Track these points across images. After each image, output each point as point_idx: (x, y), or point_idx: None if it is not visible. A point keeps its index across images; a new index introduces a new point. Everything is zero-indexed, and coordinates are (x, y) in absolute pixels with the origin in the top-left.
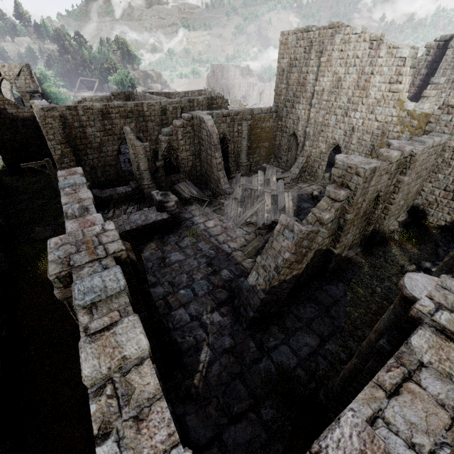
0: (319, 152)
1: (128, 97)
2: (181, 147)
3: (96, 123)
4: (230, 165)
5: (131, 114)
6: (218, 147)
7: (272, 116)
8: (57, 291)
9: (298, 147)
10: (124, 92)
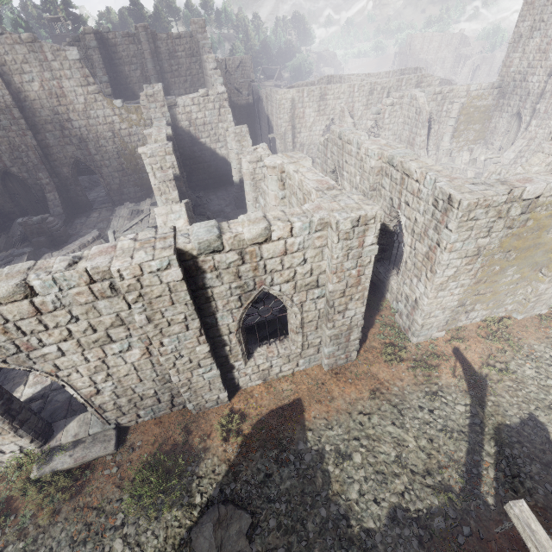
0: (548, 133)
1: (329, 81)
2: (385, 126)
3: (313, 104)
4: (428, 149)
5: (342, 95)
6: (425, 124)
7: (492, 93)
8: (374, 162)
9: (519, 129)
10: (327, 76)
